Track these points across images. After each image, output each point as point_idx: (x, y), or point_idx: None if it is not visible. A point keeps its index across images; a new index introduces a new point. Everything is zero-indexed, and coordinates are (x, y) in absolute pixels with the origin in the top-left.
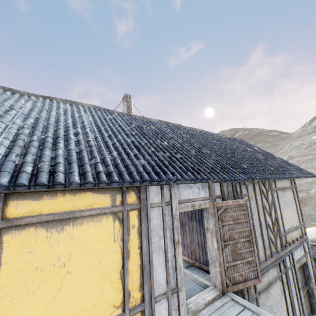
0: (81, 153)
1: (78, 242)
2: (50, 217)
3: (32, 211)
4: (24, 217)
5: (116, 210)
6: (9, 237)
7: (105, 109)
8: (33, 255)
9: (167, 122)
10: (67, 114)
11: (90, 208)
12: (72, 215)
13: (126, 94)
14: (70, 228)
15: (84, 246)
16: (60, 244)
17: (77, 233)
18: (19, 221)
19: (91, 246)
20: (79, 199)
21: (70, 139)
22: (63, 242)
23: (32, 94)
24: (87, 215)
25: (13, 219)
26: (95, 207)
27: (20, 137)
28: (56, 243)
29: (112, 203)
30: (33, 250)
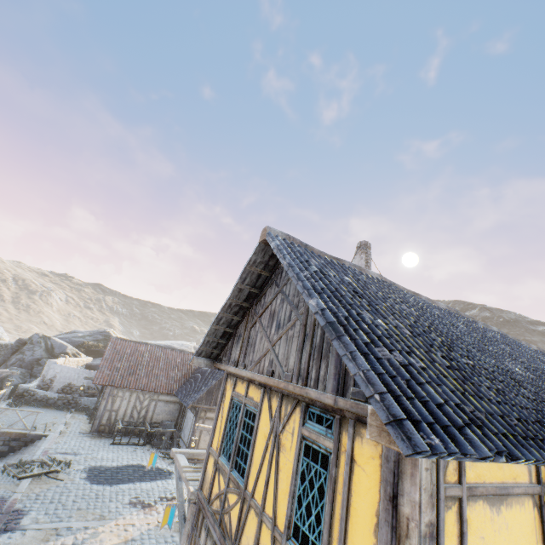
0: (502, 395)
1: (510, 534)
2: (492, 488)
3: (478, 475)
4: (478, 485)
5: (535, 491)
6: (468, 510)
7: (391, 283)
8: (484, 543)
9: (457, 310)
10: (388, 299)
11: (514, 482)
12: (506, 490)
13: (365, 241)
14: (504, 509)
15: (515, 541)
16: (500, 533)
17: (509, 519)
18: (475, 489)
19: (520, 543)
20: (506, 466)
21: (462, 363)
22: (501, 530)
23: (324, 254)
24: (516, 492)
25: (471, 485)
26: (517, 480)
27: (436, 358)
28: (497, 530)
29: (528, 478)
30: (483, 535)
